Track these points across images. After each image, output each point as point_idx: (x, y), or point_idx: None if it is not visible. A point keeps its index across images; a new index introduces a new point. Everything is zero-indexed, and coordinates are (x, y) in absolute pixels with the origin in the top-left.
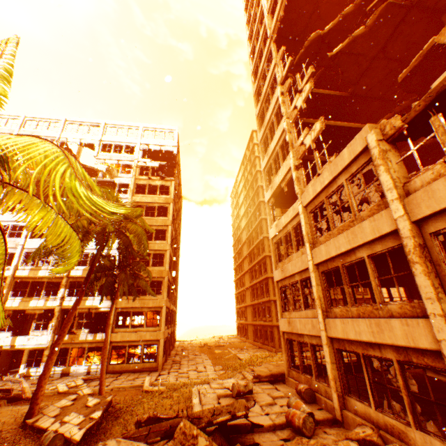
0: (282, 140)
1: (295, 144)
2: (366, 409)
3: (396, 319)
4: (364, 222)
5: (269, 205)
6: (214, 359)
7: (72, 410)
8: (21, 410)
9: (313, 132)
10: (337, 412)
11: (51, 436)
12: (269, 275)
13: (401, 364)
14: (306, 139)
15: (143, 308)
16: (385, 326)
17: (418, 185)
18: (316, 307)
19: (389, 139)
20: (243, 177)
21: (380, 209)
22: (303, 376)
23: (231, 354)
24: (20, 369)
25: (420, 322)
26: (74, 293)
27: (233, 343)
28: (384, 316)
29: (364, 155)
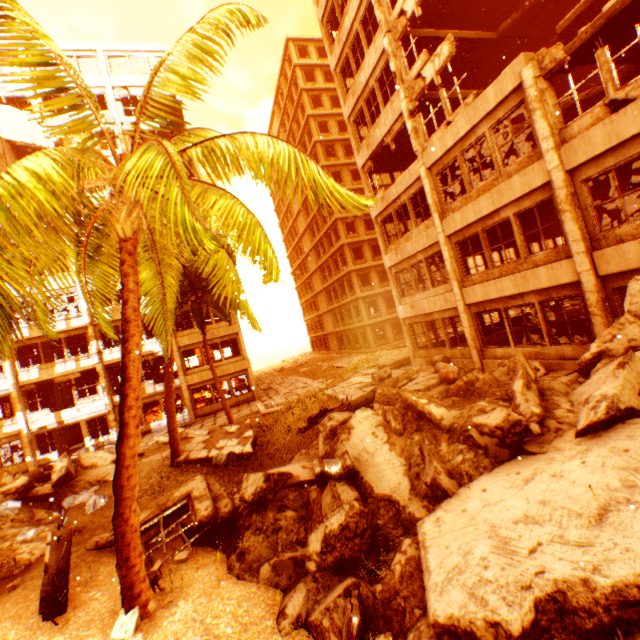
0: (381, 69)
1: (406, 77)
2: (506, 350)
3: (541, 267)
4: (513, 179)
5: (365, 173)
6: (308, 376)
7: (216, 440)
8: (152, 460)
9: (437, 58)
10: (477, 364)
11: (222, 457)
12: (351, 269)
13: (541, 303)
14: (425, 69)
15: (213, 340)
16: (530, 276)
17: (575, 132)
18: (451, 281)
19: (547, 76)
20: (282, 129)
21: (531, 162)
22: (434, 351)
23: (324, 367)
24: (86, 443)
25: (564, 263)
26: (113, 343)
27: (315, 359)
28: (528, 269)
29: (514, 95)
